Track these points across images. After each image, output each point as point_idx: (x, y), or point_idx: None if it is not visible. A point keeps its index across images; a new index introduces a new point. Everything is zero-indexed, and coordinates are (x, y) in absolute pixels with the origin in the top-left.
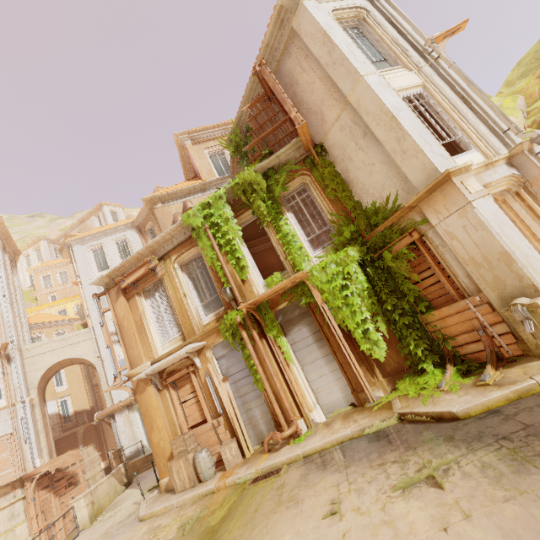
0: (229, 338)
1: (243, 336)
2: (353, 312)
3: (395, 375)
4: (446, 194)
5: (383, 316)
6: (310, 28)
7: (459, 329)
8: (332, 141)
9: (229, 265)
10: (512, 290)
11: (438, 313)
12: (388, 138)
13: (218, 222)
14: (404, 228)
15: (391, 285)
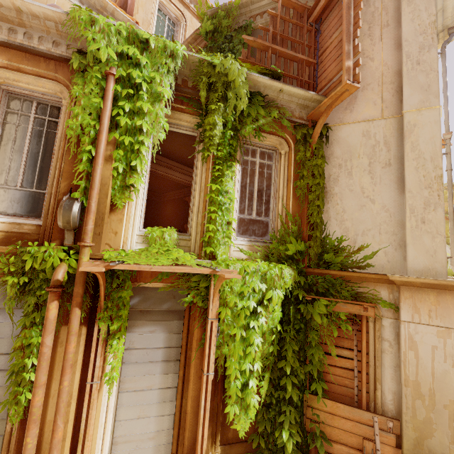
0: (11, 290)
1: (48, 313)
2: (244, 353)
3: (234, 446)
4: (442, 302)
5: (262, 364)
6: (421, 0)
7: (343, 437)
8: (343, 136)
9: (107, 165)
10: (436, 444)
11: (331, 405)
12: (417, 192)
13: (142, 86)
14: (362, 294)
15: (300, 340)
